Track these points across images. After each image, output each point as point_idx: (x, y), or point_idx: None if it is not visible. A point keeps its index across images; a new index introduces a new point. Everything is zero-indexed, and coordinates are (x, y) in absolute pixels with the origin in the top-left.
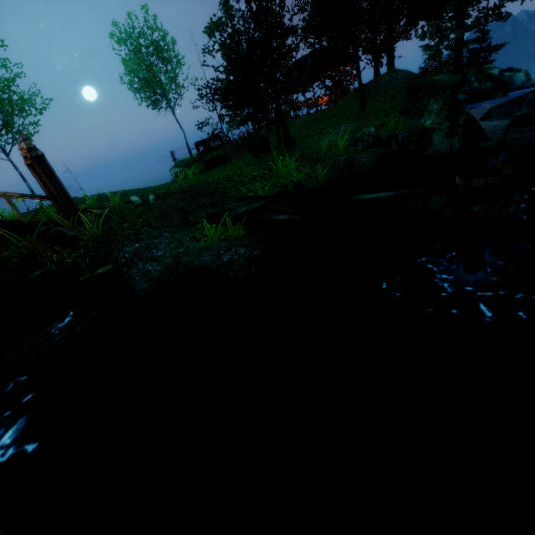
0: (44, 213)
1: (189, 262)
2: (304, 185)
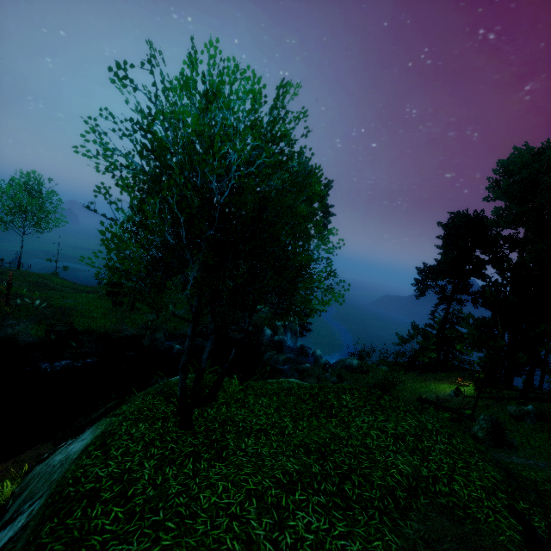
0: (2, 290)
1: (19, 335)
2: (96, 330)
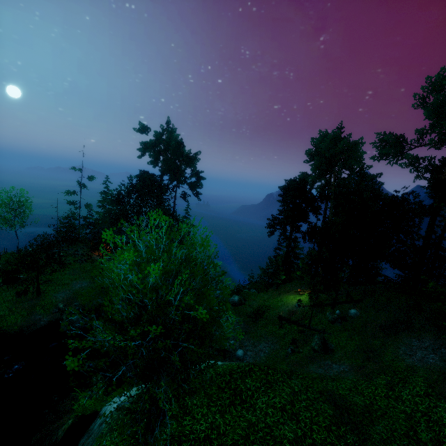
0: None
1: None
2: (9, 329)
